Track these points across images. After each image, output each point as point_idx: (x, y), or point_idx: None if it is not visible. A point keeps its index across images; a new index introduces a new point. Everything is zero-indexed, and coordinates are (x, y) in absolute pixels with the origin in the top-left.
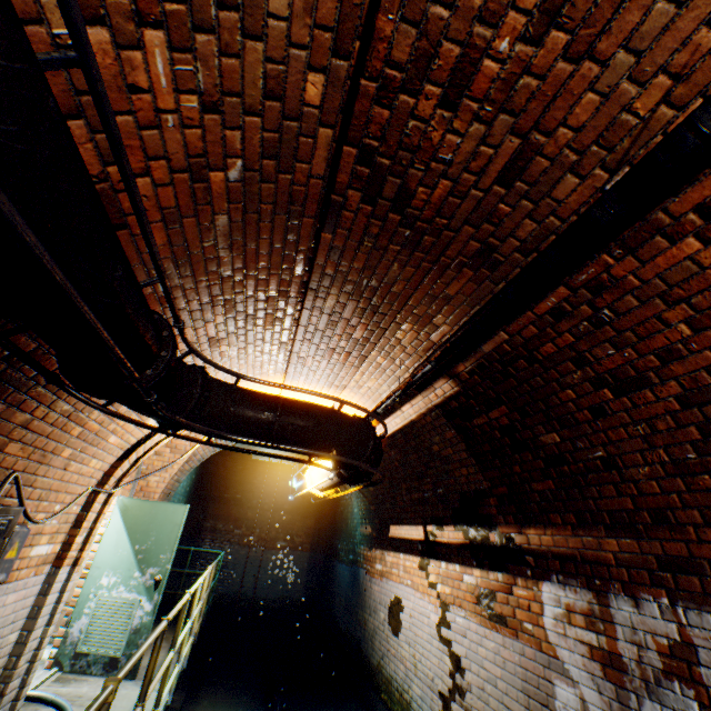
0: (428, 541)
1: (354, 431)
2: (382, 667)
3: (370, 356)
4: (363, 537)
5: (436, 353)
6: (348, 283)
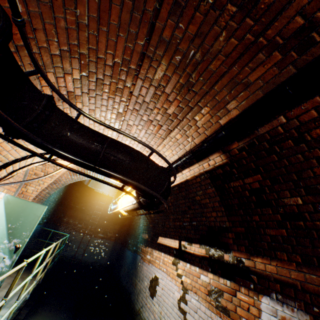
0: (180, 250)
1: (157, 172)
2: (141, 312)
3: (172, 132)
4: (143, 239)
5: (232, 121)
6: (177, 53)
